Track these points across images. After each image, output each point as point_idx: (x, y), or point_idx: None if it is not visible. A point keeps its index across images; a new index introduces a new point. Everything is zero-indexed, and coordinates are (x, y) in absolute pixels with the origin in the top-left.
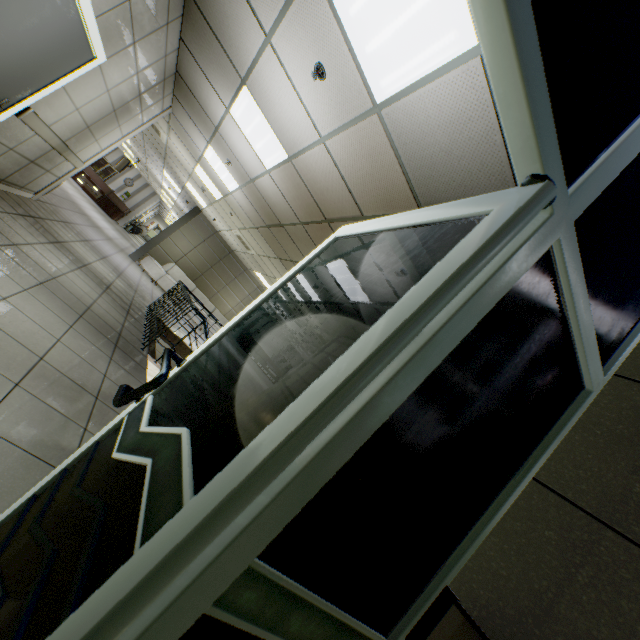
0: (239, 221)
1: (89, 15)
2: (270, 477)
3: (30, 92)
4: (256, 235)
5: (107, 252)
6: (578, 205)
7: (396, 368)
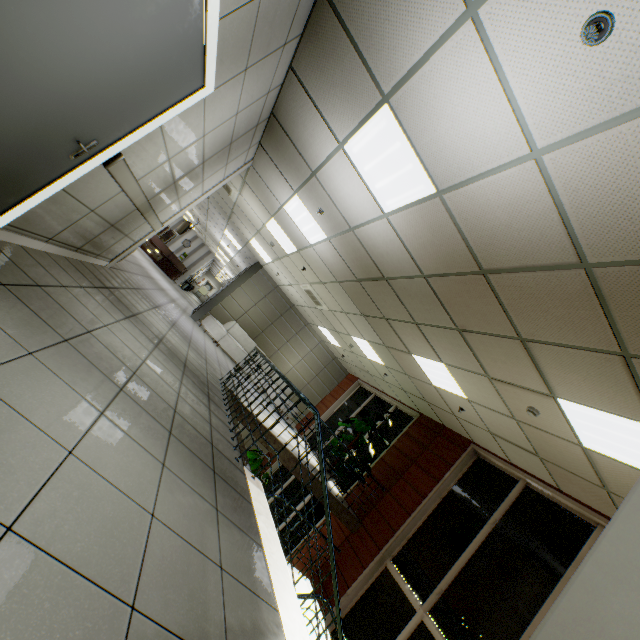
0: (313, 275)
1: (213, 11)
2: None
3: (123, 132)
4: (335, 289)
5: (174, 316)
6: None
7: None
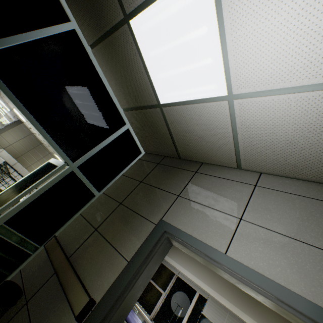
0: None
1: None
2: (6, 208)
3: None
4: None
5: None
6: (77, 164)
7: (34, 192)
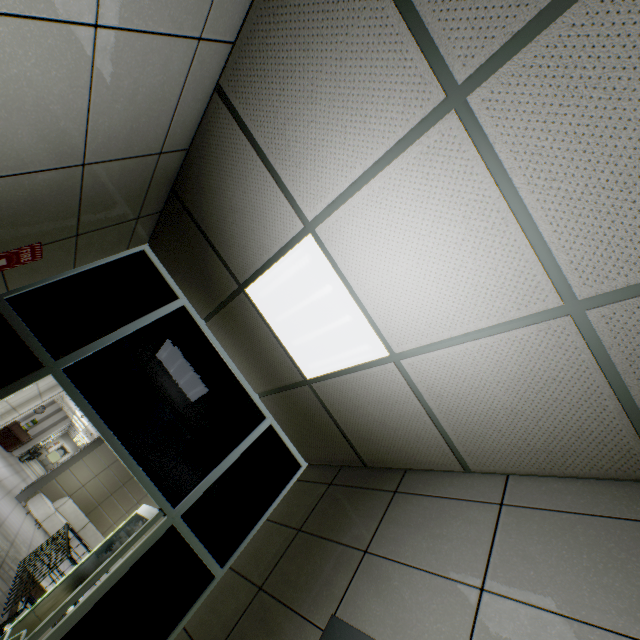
0: None
1: None
2: (48, 626)
3: None
4: None
5: None
6: (181, 511)
7: (102, 582)
